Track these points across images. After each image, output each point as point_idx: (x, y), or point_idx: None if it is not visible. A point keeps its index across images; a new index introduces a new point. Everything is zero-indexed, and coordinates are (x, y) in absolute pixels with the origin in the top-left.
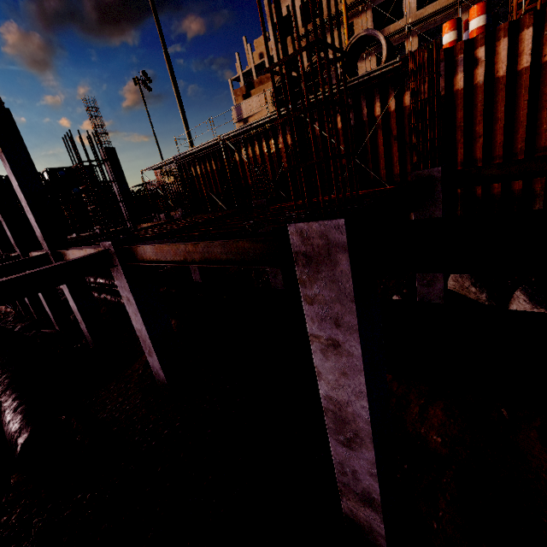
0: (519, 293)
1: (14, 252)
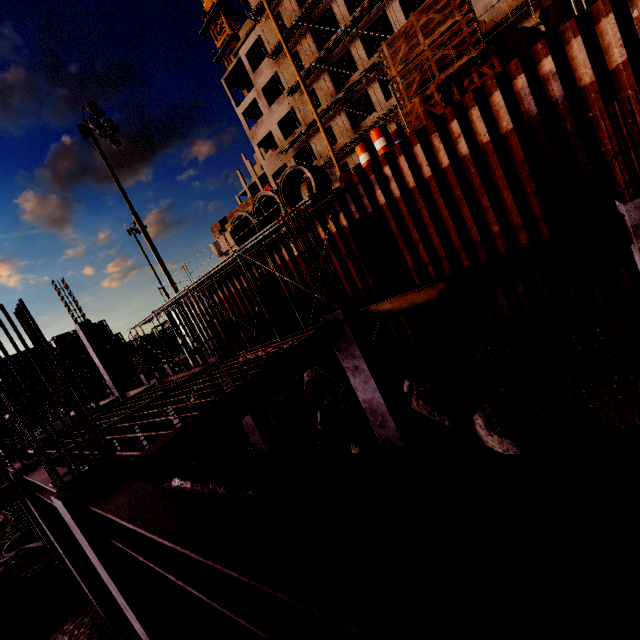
0: (476, 416)
1: None
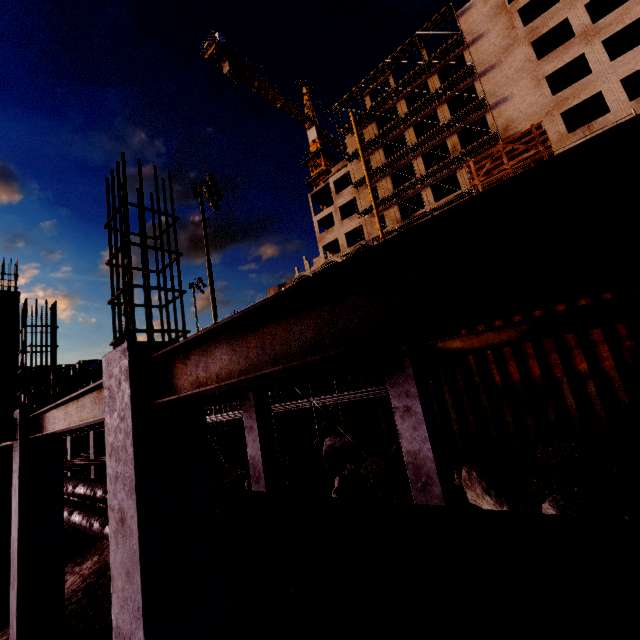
0: (547, 505)
1: None
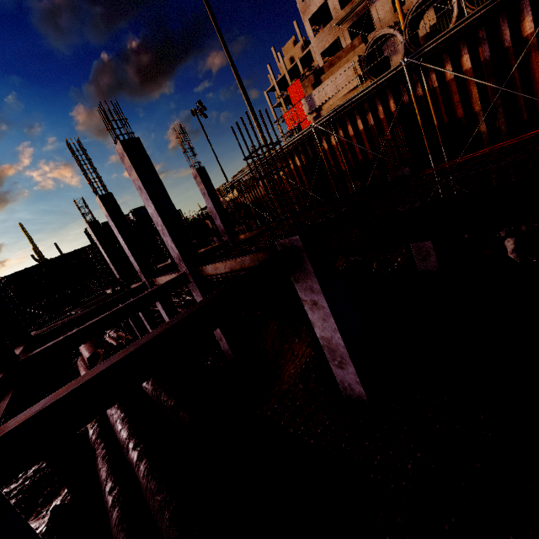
0: None
1: (138, 281)
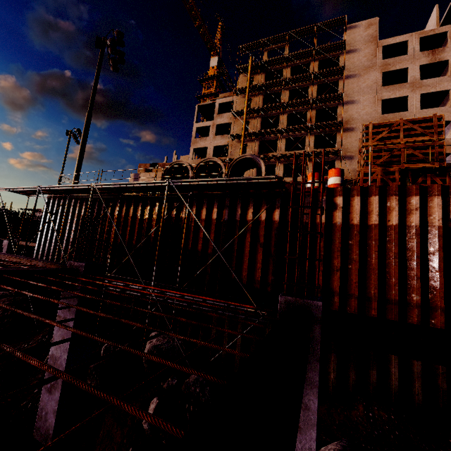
0: None
1: None
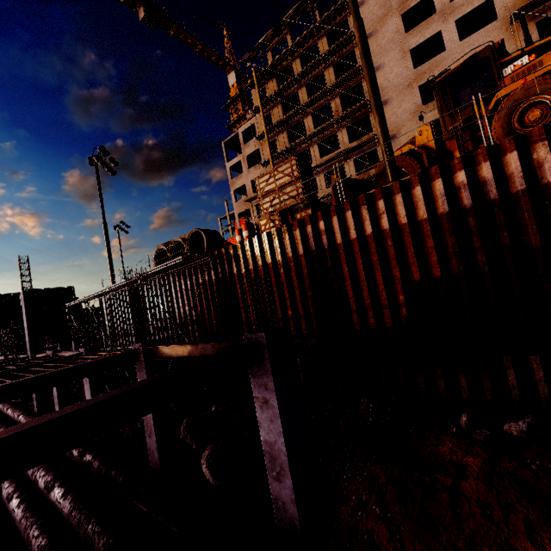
0: (209, 447)
1: None
